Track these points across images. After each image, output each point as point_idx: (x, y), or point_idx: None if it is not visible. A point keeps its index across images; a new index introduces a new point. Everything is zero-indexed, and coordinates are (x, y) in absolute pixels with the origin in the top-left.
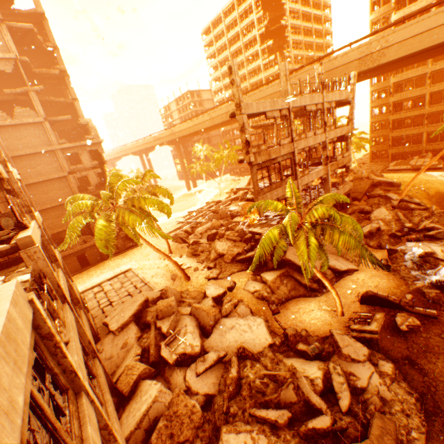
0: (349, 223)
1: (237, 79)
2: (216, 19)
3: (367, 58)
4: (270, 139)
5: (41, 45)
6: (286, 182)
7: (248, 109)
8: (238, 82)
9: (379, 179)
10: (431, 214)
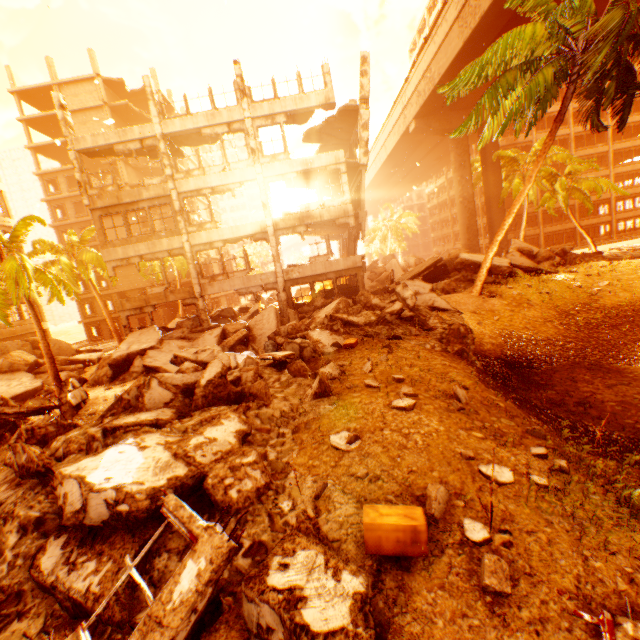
0: (14, 269)
1: (59, 113)
2: (421, 23)
3: (466, 11)
4: (476, 200)
5: (144, 117)
6: (160, 237)
7: (80, 144)
8: (61, 117)
9: (465, 257)
10: (380, 318)
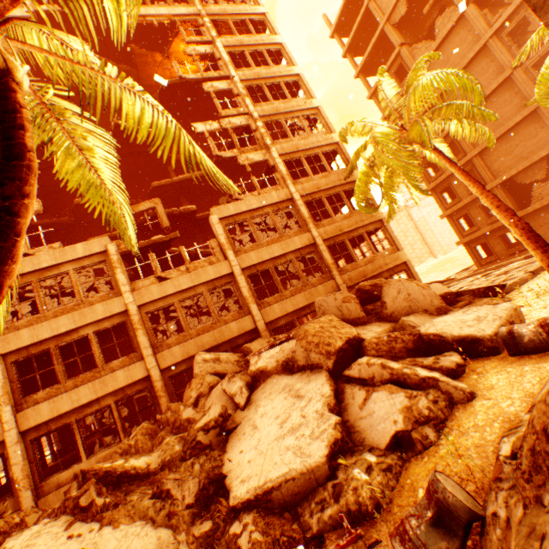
0: None
1: None
2: None
3: None
4: None
5: None
6: None
7: None
8: None
9: None
10: None
